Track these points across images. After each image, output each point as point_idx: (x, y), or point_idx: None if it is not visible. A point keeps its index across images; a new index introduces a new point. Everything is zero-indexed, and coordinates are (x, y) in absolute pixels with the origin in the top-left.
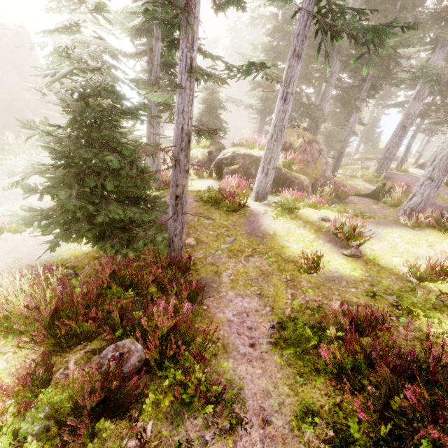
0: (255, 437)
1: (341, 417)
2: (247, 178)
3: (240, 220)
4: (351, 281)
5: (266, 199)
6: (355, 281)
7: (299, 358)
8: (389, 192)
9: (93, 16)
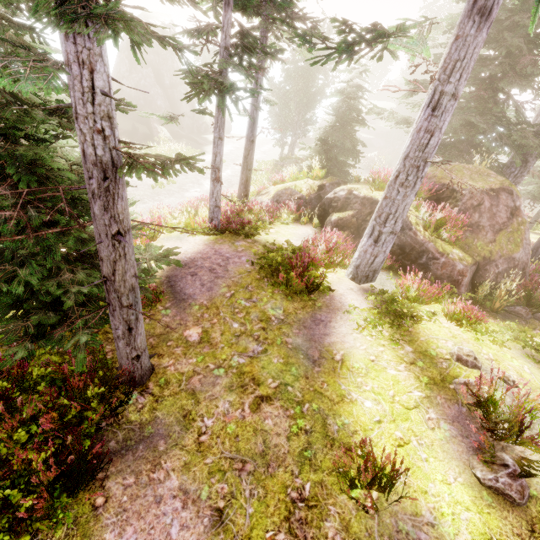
0: None
1: None
2: (359, 236)
3: (299, 312)
4: None
5: (372, 281)
6: None
7: None
8: None
9: None
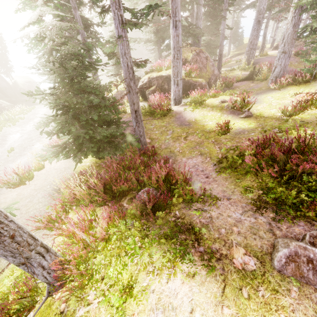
0: (226, 203)
1: (263, 185)
2: (164, 93)
3: (171, 119)
4: (250, 130)
5: (181, 102)
6: (252, 129)
7: (235, 171)
8: (259, 72)
9: (47, 6)
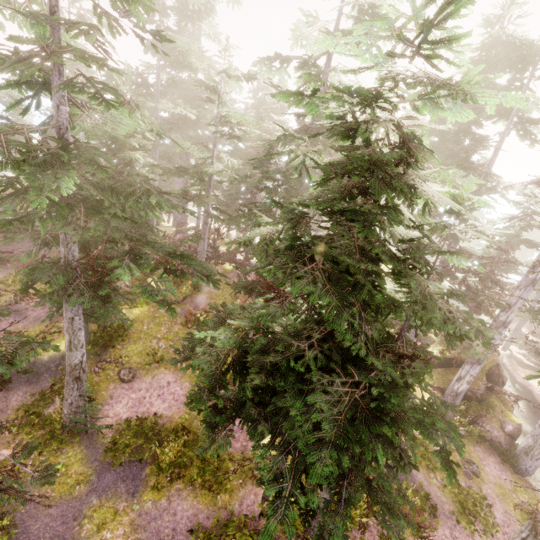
0: None
1: None
2: None
3: None
4: None
5: None
6: None
7: None
8: None
9: None
